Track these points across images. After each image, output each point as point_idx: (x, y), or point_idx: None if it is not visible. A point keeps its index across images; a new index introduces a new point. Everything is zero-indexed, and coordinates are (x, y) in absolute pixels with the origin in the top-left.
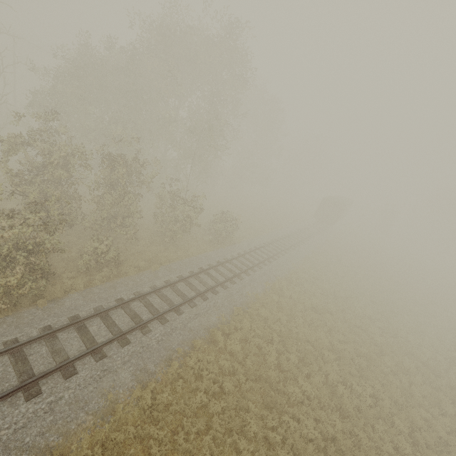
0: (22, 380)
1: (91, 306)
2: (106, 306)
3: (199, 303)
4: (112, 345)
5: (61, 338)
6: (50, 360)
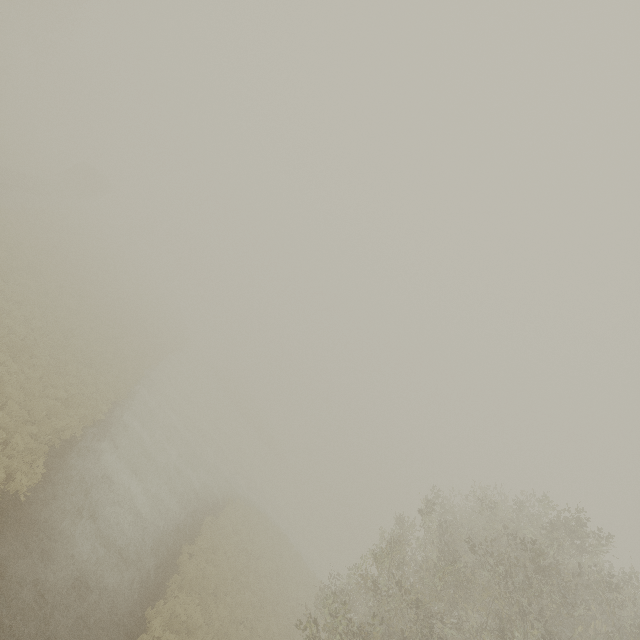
0: None
1: None
2: None
3: None
4: None
5: None
6: None
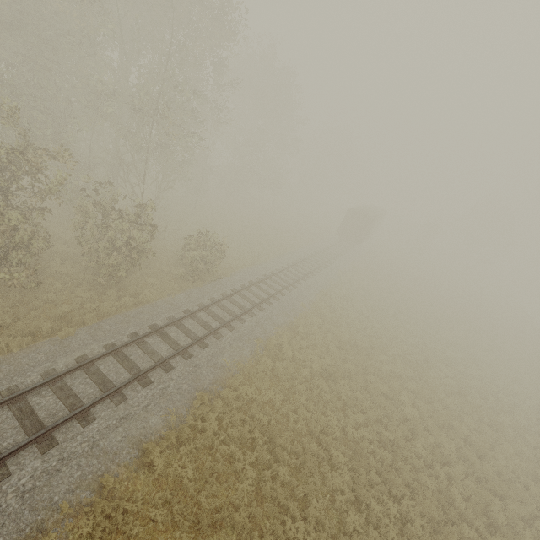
0: None
1: None
2: None
3: (133, 395)
4: None
5: None
6: None
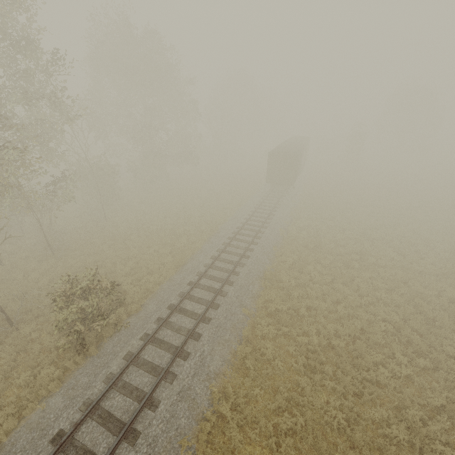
0: None
1: None
2: None
3: None
4: None
5: None
6: None
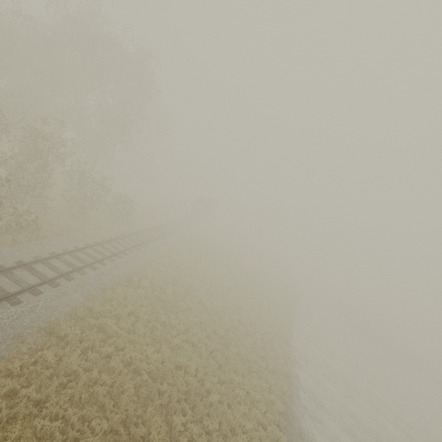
0: (2, 295)
1: (30, 256)
2: (43, 256)
3: (117, 260)
4: (61, 280)
5: (17, 274)
6: (16, 286)
